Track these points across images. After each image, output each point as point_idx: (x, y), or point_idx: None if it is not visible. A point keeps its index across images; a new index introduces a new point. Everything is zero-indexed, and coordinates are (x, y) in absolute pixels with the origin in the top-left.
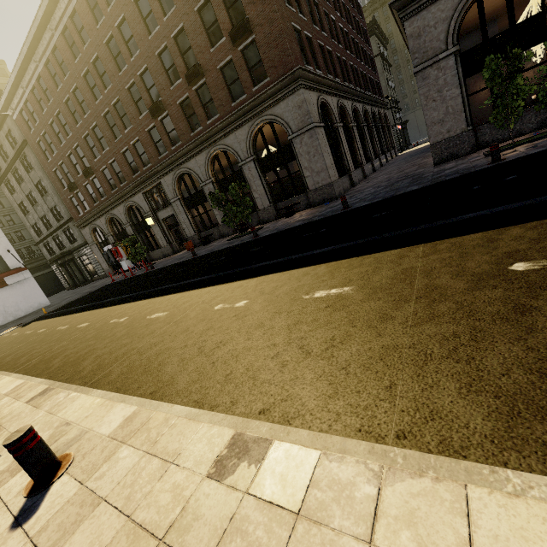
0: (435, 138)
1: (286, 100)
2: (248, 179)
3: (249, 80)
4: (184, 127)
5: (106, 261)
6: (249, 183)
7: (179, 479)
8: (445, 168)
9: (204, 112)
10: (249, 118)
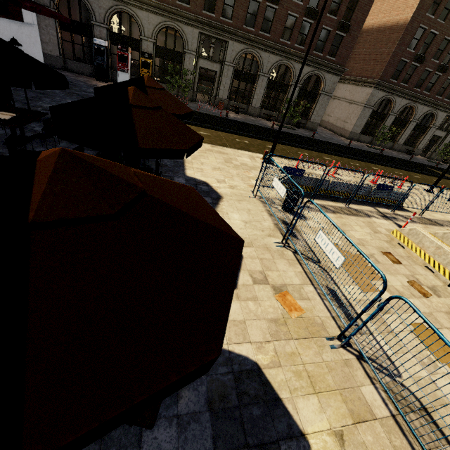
0: (353, 130)
1: (332, 75)
2: (290, 94)
3: (328, 50)
4: (279, 30)
5: (58, 45)
6: (289, 96)
7: (448, 192)
8: (360, 145)
9: (297, 36)
10: (315, 66)
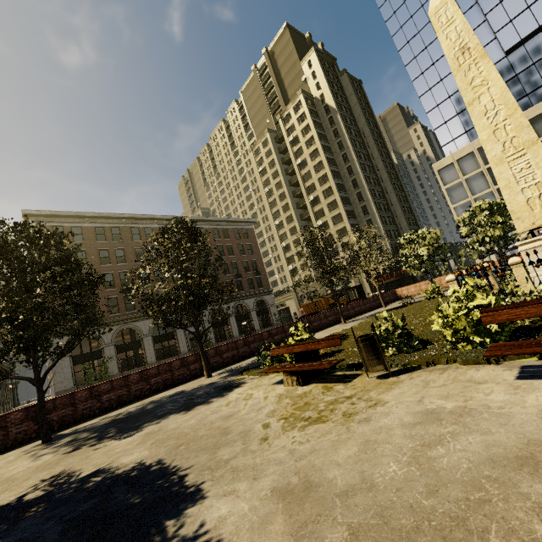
0: (58, 390)
1: None
2: None
3: None
4: None
5: None
6: None
7: None
8: None
9: None
10: None
